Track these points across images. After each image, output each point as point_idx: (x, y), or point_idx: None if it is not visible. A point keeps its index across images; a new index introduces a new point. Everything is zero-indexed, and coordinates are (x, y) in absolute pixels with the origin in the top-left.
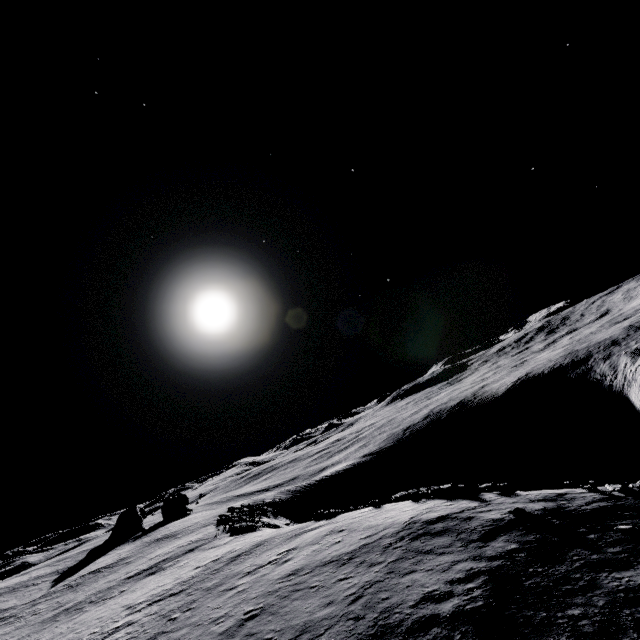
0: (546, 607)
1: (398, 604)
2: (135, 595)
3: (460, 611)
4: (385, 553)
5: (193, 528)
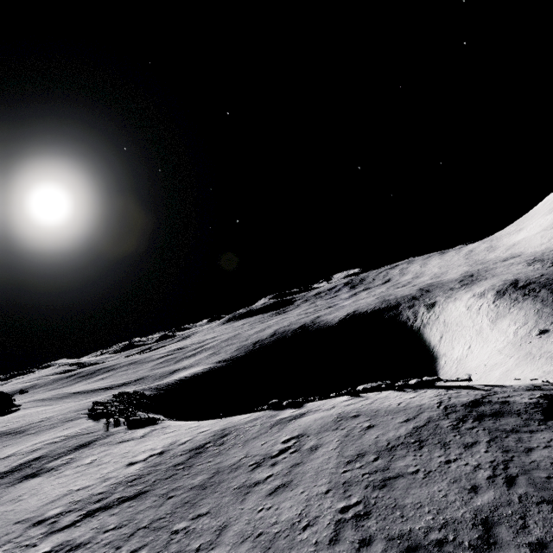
0: None
1: None
2: (29, 505)
3: None
4: (464, 434)
5: (50, 423)
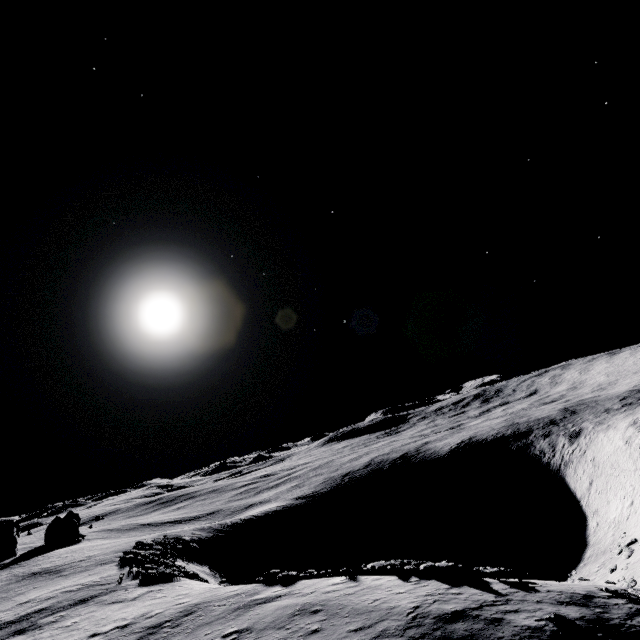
0: None
1: None
2: None
3: None
4: None
5: (86, 564)
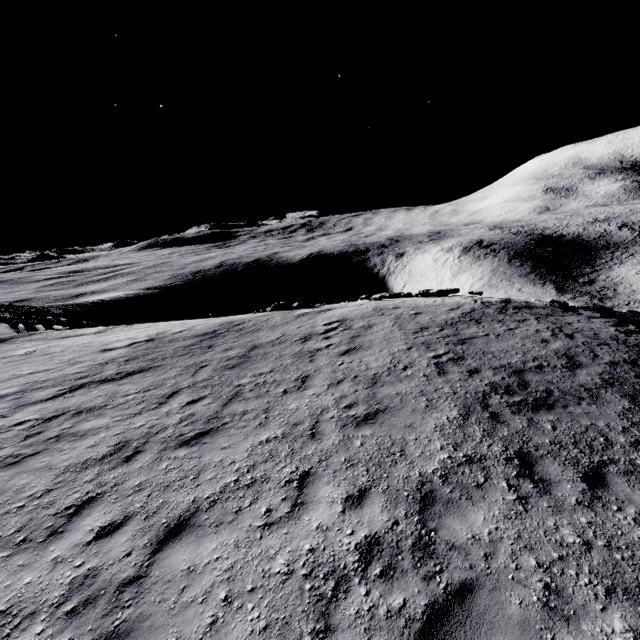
0: None
1: (615, 336)
2: None
3: None
4: (512, 315)
5: None
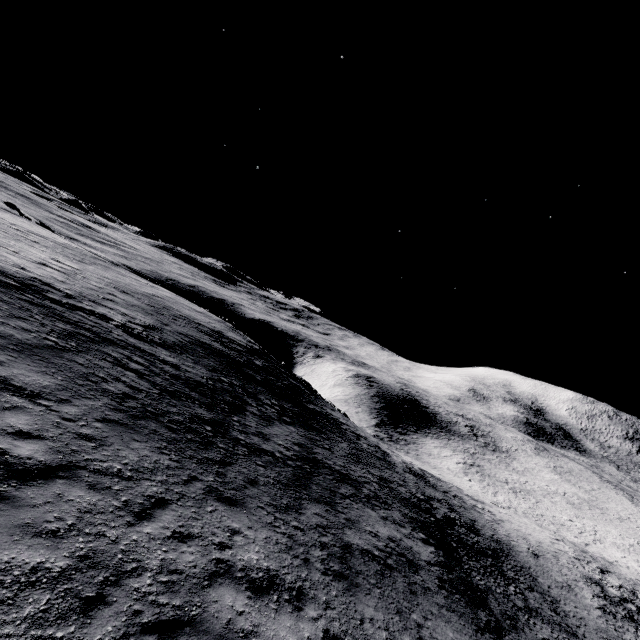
0: (263, 358)
1: (226, 333)
2: None
3: (244, 345)
4: (216, 321)
5: None
